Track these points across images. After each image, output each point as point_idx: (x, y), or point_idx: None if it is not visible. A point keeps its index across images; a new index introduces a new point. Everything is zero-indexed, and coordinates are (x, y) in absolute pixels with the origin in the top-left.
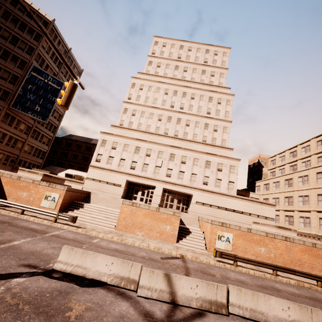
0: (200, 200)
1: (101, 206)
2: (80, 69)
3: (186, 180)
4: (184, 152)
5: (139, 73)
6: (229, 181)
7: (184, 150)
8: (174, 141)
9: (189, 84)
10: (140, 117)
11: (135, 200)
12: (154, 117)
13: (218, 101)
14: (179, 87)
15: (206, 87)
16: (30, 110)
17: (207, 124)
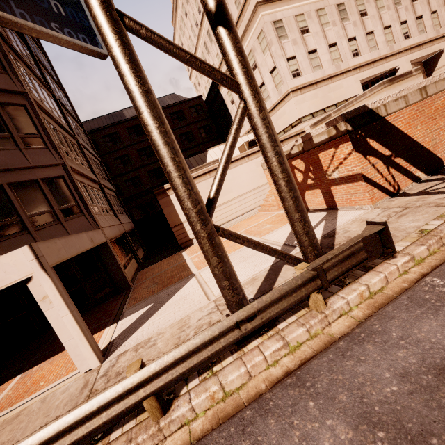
0: None
1: None
2: None
3: (430, 29)
4: None
5: None
6: None
7: None
8: None
9: None
10: None
11: None
12: None
13: None
14: None
15: None
16: (49, 18)
17: None
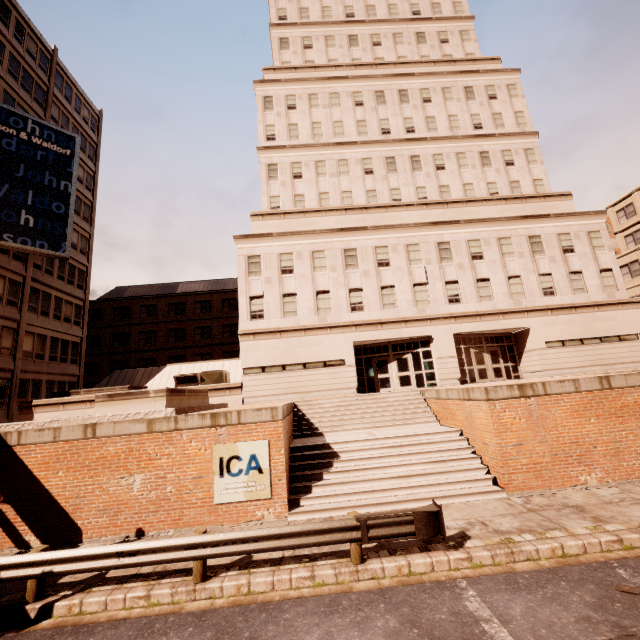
0: (555, 337)
1: (358, 432)
2: (95, 109)
3: (502, 297)
4: (468, 230)
5: (268, 71)
6: (600, 271)
7: (468, 224)
8: (429, 213)
9: (402, 71)
10: (317, 177)
11: (387, 389)
12: (352, 168)
13: (488, 93)
14: (384, 80)
15: (444, 68)
16: (7, 230)
17: (483, 152)
